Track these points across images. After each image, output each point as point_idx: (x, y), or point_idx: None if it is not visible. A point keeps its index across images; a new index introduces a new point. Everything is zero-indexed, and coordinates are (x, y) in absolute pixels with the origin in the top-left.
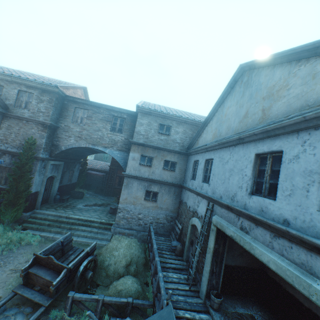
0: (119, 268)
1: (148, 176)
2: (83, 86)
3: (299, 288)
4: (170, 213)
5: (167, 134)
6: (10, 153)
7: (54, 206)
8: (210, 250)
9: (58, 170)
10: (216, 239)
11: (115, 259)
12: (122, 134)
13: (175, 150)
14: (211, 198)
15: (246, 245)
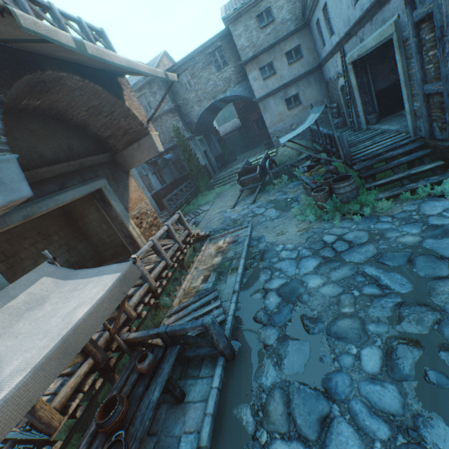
0: (294, 159)
1: (279, 85)
2: (163, 52)
3: (381, 39)
4: (322, 104)
5: (271, 21)
6: (170, 150)
7: (222, 171)
8: (355, 88)
9: (204, 145)
10: (355, 75)
11: (288, 157)
12: (229, 66)
13: (289, 32)
14: (337, 43)
15: (363, 50)
